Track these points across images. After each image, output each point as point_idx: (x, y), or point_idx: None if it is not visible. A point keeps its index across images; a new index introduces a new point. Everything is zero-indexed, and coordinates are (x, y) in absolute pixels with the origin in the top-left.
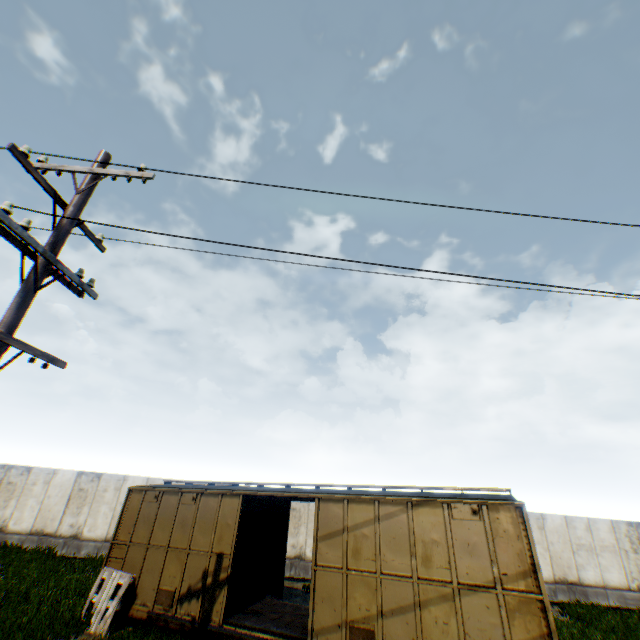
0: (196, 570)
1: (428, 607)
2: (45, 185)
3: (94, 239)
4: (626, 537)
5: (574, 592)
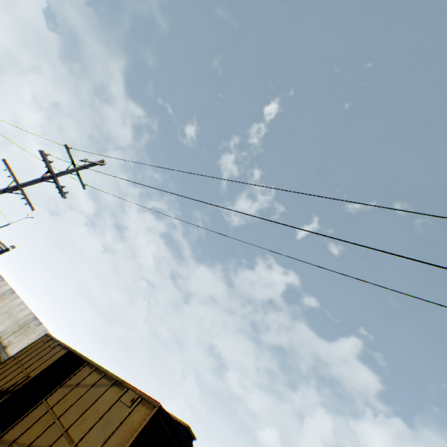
0: (15, 381)
1: None
2: (71, 158)
3: (82, 183)
4: None
5: None
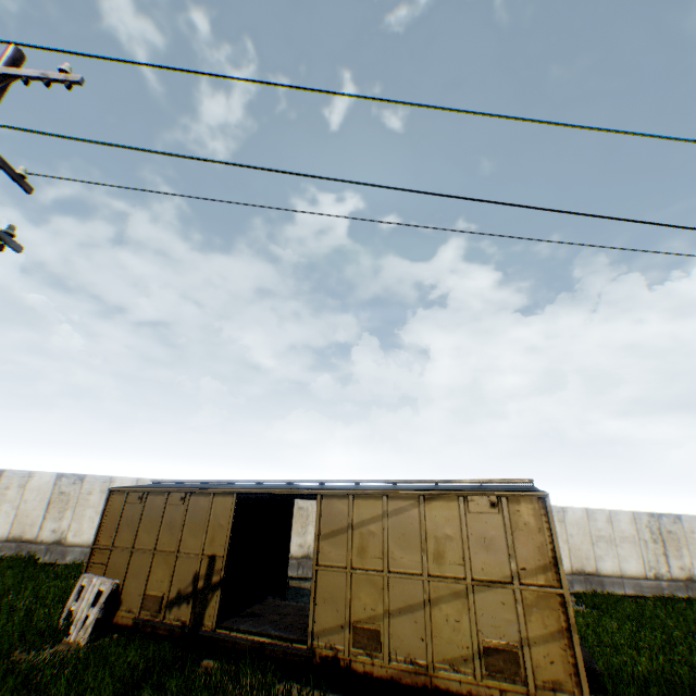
0: (186, 574)
1: (439, 605)
2: None
3: (12, 173)
4: (647, 528)
5: (591, 583)
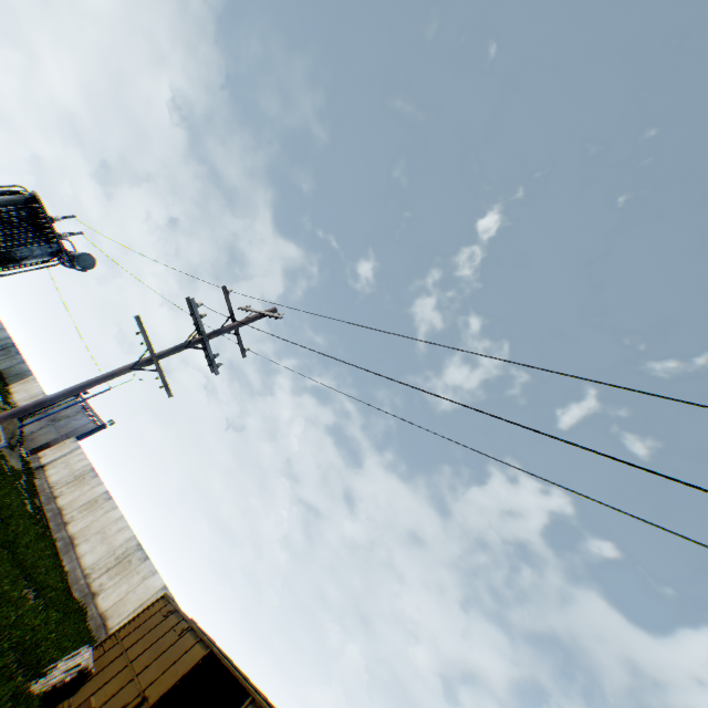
0: (120, 700)
1: None
2: (229, 308)
3: (241, 347)
4: None
5: None
